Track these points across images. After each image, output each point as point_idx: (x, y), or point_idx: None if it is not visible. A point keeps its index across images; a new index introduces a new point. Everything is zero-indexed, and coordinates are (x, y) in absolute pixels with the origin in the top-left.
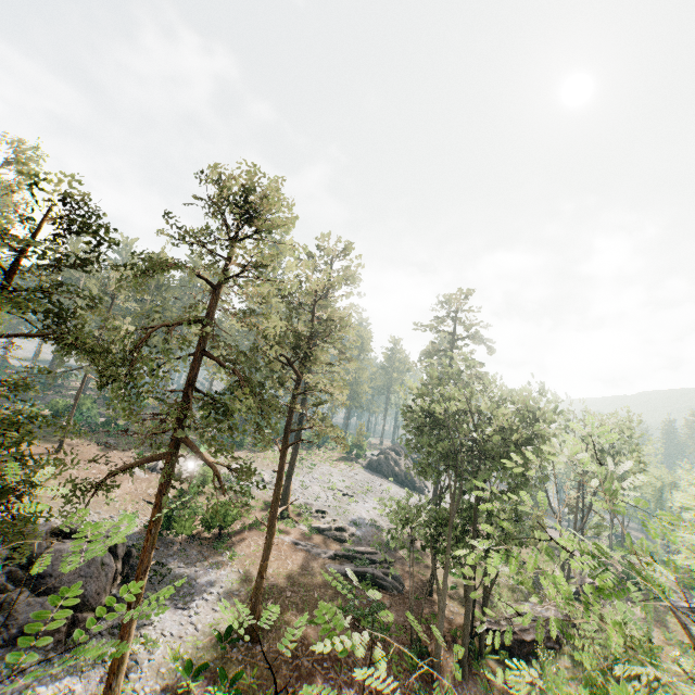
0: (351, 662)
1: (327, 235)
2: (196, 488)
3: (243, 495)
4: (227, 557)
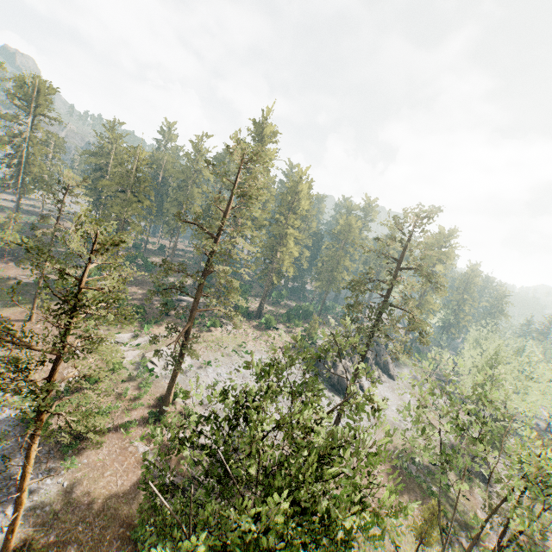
0: None
1: (236, 134)
2: (93, 378)
3: (144, 386)
4: (67, 463)
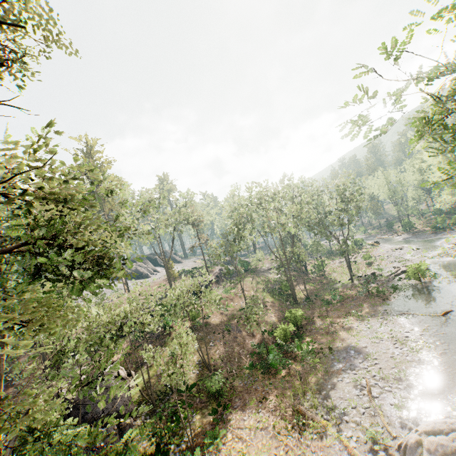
0: None
1: None
2: None
3: None
4: None
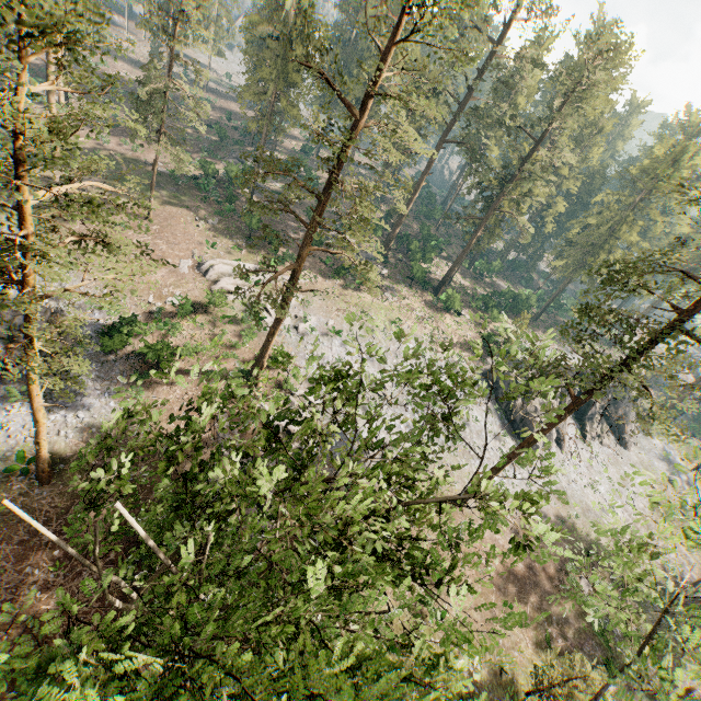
0: (74, 572)
1: None
2: (187, 307)
3: (246, 335)
4: (135, 392)
